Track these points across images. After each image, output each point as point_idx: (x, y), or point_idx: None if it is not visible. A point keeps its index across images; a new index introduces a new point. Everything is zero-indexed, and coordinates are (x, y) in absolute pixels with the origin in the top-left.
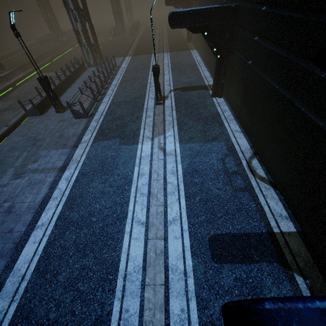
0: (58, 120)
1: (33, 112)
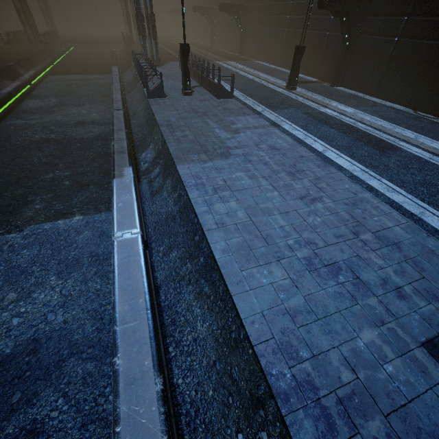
0: (198, 100)
1: (157, 92)
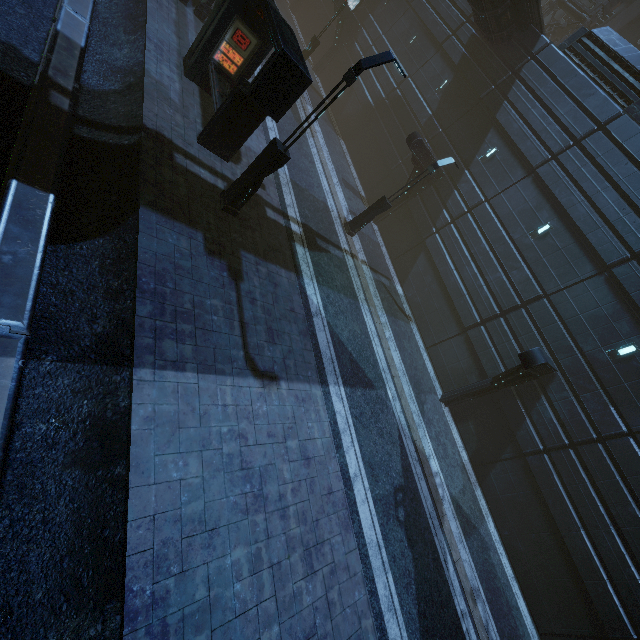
0: None
1: None
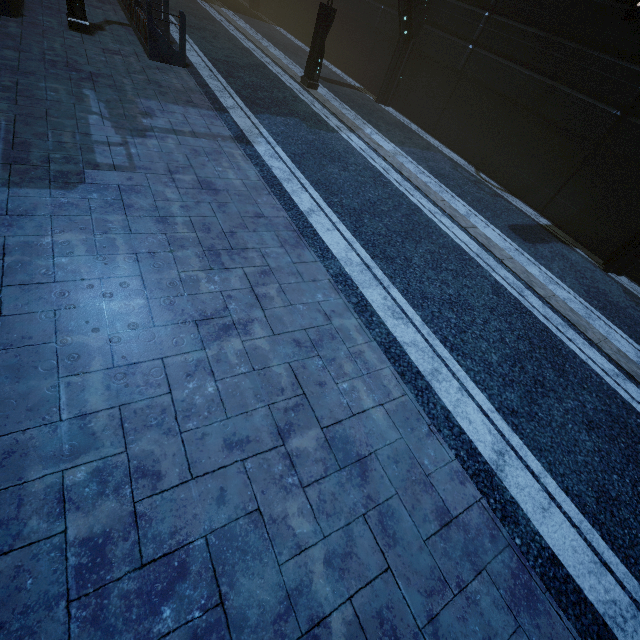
0: (99, 48)
1: None
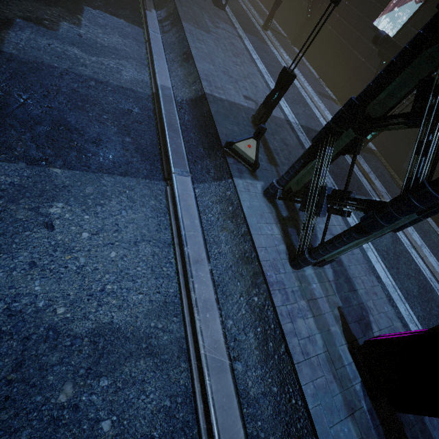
0: None
1: None
